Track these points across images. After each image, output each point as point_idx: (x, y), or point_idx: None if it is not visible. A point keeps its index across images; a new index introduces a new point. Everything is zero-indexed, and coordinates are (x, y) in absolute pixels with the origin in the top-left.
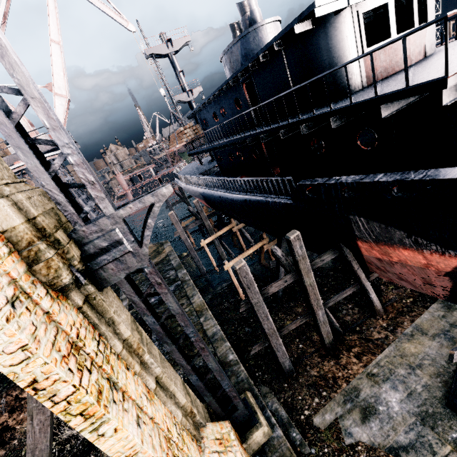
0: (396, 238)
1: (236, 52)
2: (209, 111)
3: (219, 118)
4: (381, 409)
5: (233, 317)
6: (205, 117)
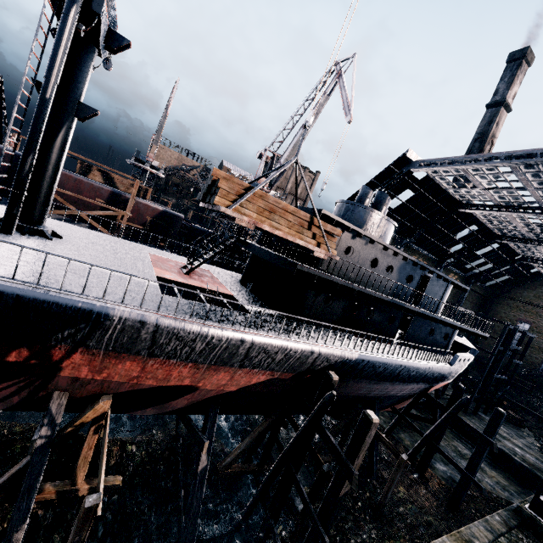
0: (450, 378)
1: (390, 229)
2: (371, 250)
3: (379, 268)
4: (449, 474)
5: (411, 542)
6: (355, 246)
